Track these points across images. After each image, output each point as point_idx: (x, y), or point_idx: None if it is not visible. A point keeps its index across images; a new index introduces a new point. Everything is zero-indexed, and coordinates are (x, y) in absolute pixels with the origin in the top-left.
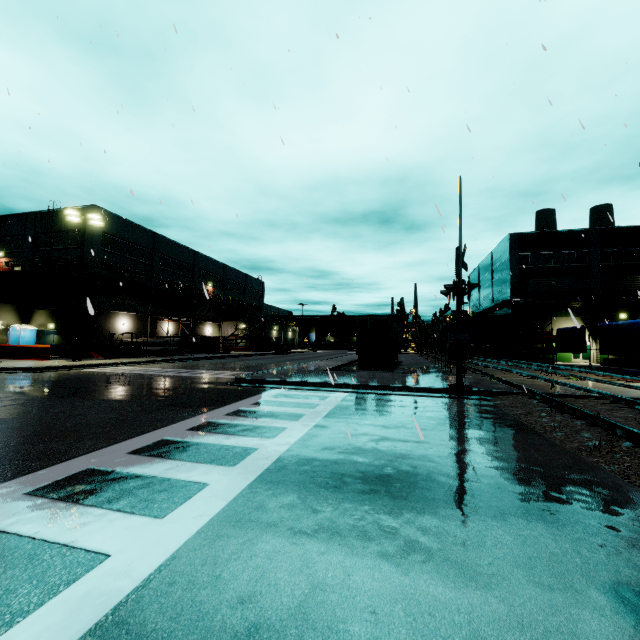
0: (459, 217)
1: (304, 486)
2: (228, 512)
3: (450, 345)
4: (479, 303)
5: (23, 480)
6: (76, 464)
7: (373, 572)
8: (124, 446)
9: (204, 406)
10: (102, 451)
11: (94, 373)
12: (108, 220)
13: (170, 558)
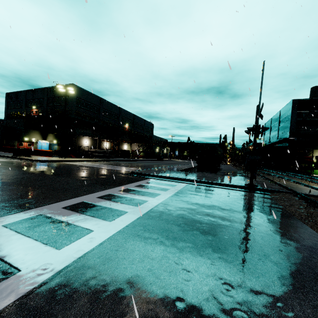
0: (261, 86)
1: (144, 239)
2: (95, 250)
3: (247, 162)
4: (269, 139)
5: (6, 217)
6: (35, 211)
7: (165, 310)
8: (62, 203)
9: (111, 185)
10: (51, 205)
11: (69, 164)
12: (79, 91)
13: (50, 278)
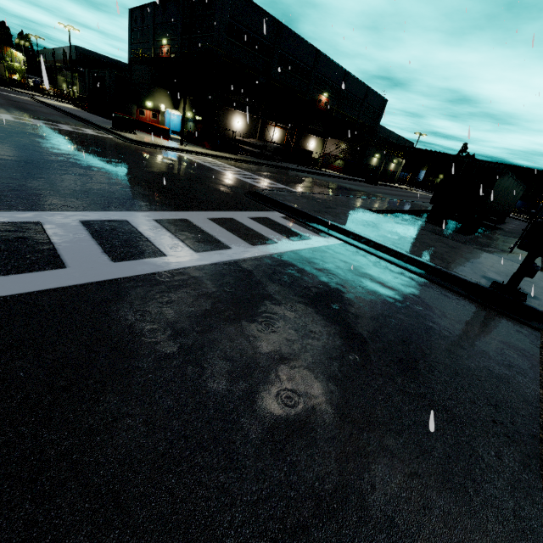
0: None
1: None
2: None
3: (532, 225)
4: None
5: None
6: None
7: None
8: None
9: (165, 205)
10: None
11: (176, 157)
12: (235, 2)
13: None
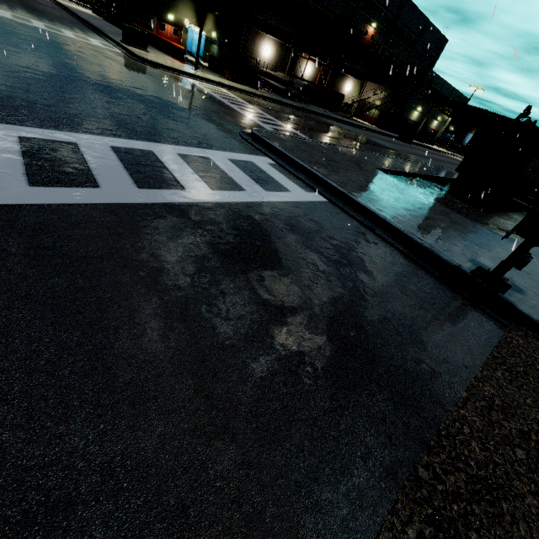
0: None
1: None
2: None
3: None
4: None
5: None
6: None
7: None
8: None
9: (134, 133)
10: None
11: (183, 82)
12: None
13: None
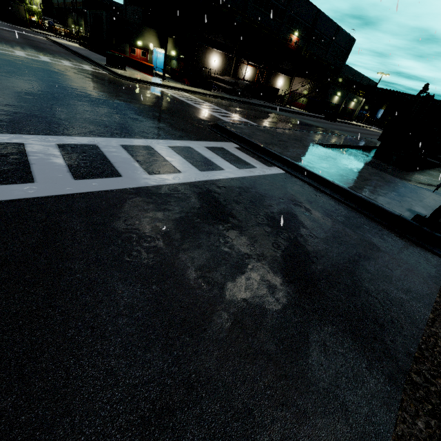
0: None
1: None
2: None
3: None
4: None
5: None
6: None
7: None
8: None
9: (134, 133)
10: None
11: (156, 91)
12: None
13: None
